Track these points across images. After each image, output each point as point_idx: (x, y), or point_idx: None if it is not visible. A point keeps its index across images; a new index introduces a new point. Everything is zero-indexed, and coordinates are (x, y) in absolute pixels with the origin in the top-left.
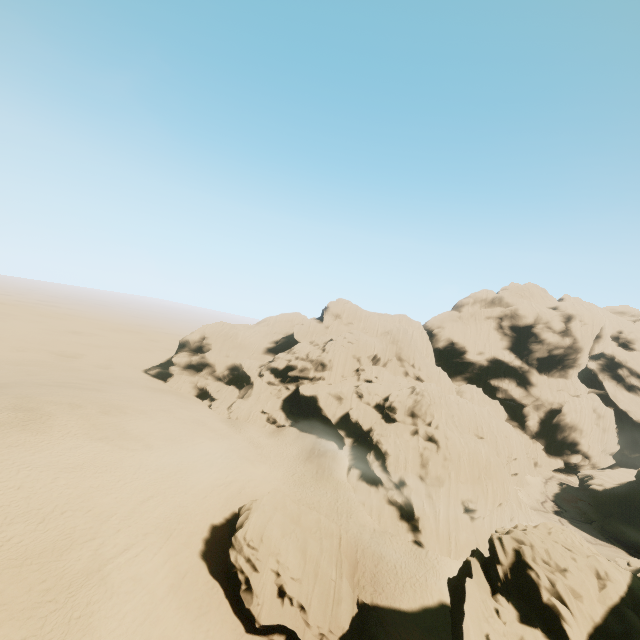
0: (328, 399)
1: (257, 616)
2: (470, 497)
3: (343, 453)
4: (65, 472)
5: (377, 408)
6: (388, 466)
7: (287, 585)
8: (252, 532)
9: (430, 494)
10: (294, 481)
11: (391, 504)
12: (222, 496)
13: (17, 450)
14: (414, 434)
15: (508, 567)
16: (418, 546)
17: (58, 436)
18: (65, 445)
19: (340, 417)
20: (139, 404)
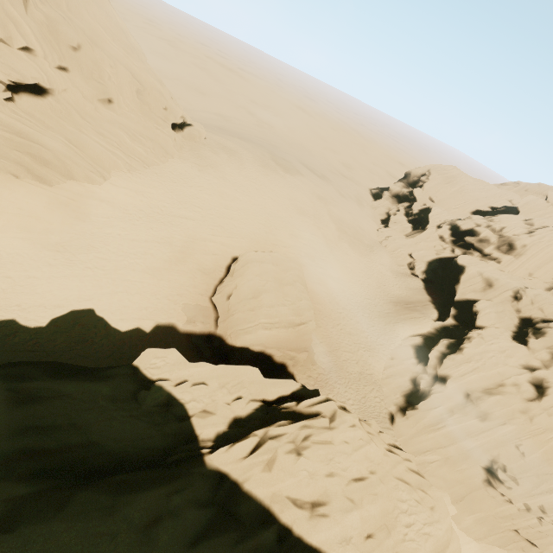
0: (474, 278)
1: (215, 295)
2: (508, 467)
3: (430, 323)
4: (223, 179)
5: (523, 321)
6: (447, 358)
7: (233, 295)
8: (245, 258)
9: (456, 411)
10: (361, 301)
11: (413, 381)
12: (288, 254)
13: (219, 159)
14: (526, 368)
15: (295, 410)
16: (389, 419)
17: (243, 167)
18: (240, 171)
19: (467, 299)
20: (319, 190)
